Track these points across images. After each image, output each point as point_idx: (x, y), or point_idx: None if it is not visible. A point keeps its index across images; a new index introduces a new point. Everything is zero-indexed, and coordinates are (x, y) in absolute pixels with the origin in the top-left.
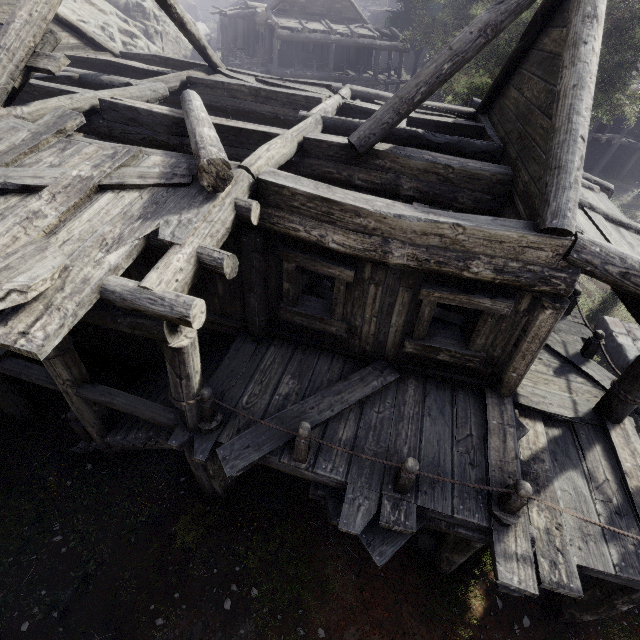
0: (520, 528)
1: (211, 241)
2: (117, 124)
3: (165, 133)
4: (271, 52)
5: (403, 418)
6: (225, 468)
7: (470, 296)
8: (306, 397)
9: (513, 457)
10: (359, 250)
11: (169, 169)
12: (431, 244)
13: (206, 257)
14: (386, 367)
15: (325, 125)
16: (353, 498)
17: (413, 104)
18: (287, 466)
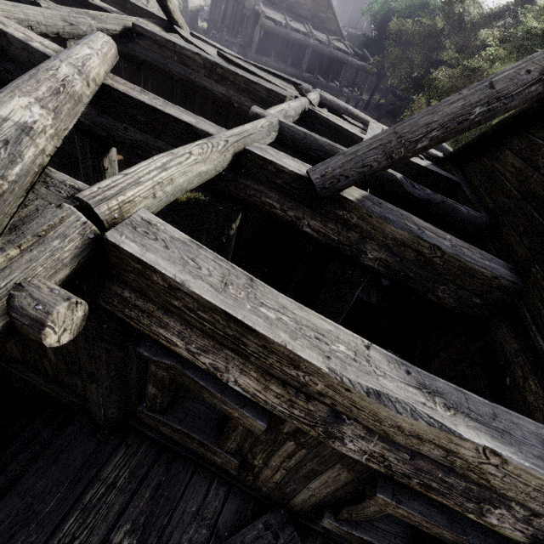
0: None
1: None
2: None
3: None
4: (252, 37)
5: None
6: None
7: (461, 537)
8: None
9: None
10: (282, 412)
11: None
12: (423, 452)
13: None
14: (285, 525)
15: (281, 133)
16: None
17: (414, 150)
18: None
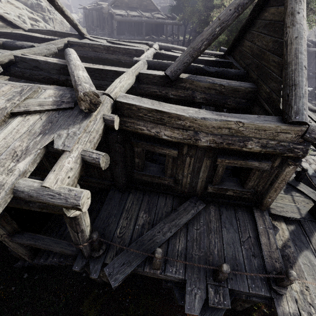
0: (288, 295)
1: (90, 145)
2: (26, 70)
3: (56, 74)
4: (112, 27)
5: (211, 231)
6: (110, 281)
7: (246, 161)
8: (154, 224)
9: (275, 248)
10: (180, 139)
11: (59, 98)
12: (223, 133)
13: (88, 157)
14: (197, 200)
15: (149, 65)
16: (191, 290)
17: (200, 51)
18: (148, 272)
